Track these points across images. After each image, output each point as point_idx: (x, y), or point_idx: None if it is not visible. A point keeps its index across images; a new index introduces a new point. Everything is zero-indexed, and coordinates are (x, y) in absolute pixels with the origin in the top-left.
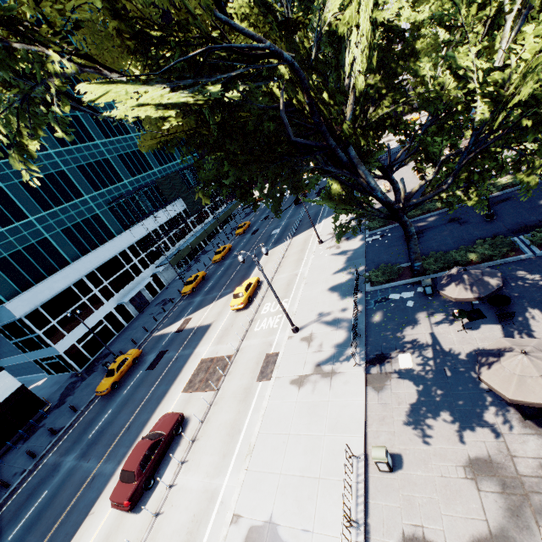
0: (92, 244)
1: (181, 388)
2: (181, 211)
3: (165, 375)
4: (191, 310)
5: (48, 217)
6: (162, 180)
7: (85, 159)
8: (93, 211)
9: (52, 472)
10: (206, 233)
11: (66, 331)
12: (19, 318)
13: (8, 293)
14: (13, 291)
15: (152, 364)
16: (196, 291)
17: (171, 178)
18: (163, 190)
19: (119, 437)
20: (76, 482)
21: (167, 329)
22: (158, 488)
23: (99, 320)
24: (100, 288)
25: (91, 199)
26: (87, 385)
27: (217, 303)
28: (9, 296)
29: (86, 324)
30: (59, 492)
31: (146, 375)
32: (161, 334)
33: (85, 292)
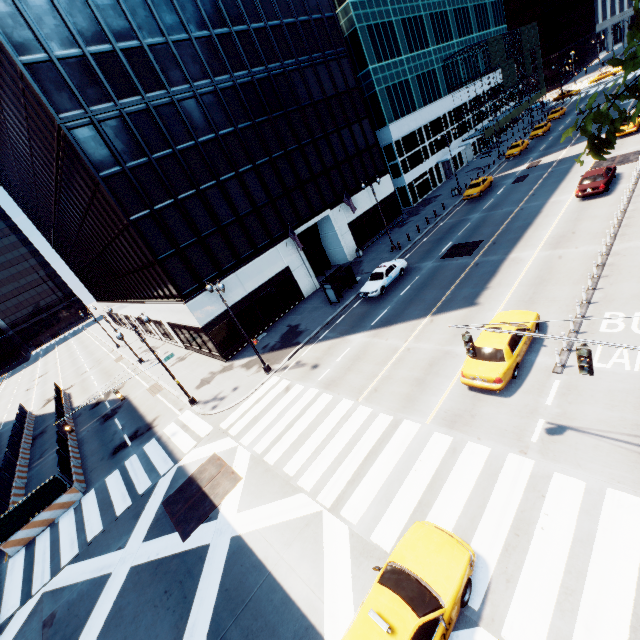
0: (429, 98)
1: (583, 173)
2: (484, 91)
3: (547, 177)
4: (533, 159)
5: (411, 60)
6: (491, 41)
7: (434, 8)
8: (433, 65)
9: (461, 221)
10: (510, 117)
11: (409, 168)
12: (389, 144)
13: (389, 118)
14: (390, 118)
15: (517, 181)
16: (523, 154)
17: (497, 41)
18: (490, 52)
19: (527, 198)
20: (501, 214)
21: (508, 172)
22: (618, 189)
23: (425, 171)
24: (428, 142)
25: (433, 52)
26: (436, 205)
27: (574, 147)
28: (389, 121)
29: (419, 170)
30: (486, 219)
31: (515, 185)
32: (502, 175)
33: (421, 141)
